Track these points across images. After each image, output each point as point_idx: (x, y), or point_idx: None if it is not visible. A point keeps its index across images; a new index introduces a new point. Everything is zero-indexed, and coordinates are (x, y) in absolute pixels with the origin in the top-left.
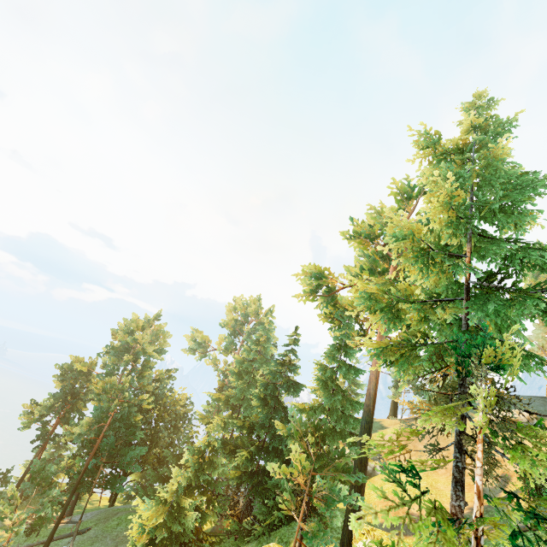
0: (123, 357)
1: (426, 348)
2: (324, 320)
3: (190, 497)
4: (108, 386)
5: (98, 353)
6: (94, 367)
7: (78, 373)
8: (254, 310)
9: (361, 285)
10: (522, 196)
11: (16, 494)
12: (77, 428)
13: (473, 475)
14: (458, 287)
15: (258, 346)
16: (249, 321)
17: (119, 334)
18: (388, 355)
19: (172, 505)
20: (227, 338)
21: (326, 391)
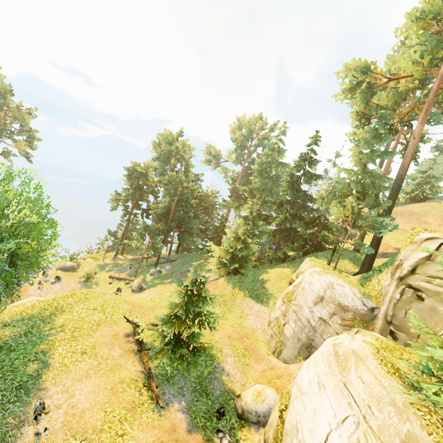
0: (171, 161)
1: None
2: (354, 118)
3: None
4: (172, 179)
5: (152, 158)
6: (149, 170)
7: (140, 174)
8: (260, 126)
9: None
10: None
11: (138, 238)
12: (160, 204)
13: None
14: None
15: (273, 152)
16: (252, 138)
17: (159, 146)
18: None
19: (242, 241)
20: (237, 151)
21: (359, 170)
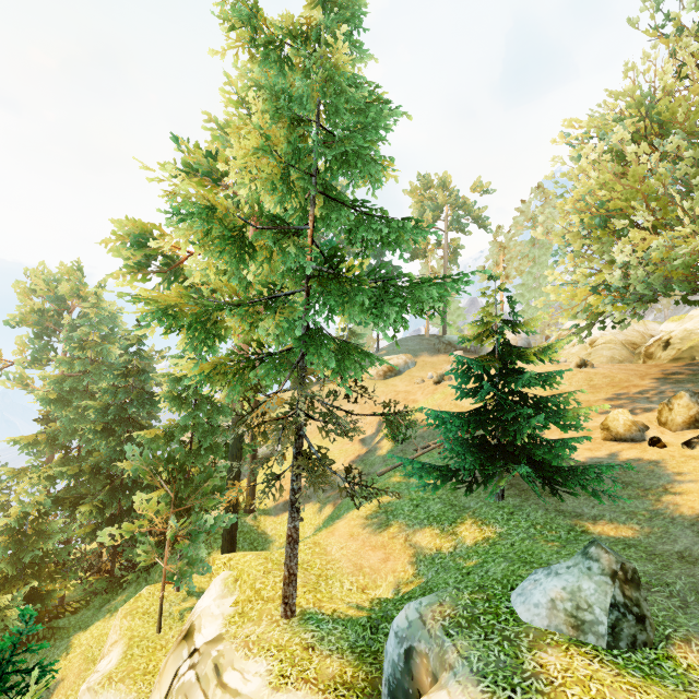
0: None
1: (261, 364)
2: None
3: (13, 589)
4: None
5: None
6: None
7: None
8: (70, 291)
9: (146, 294)
10: (366, 140)
11: None
12: None
13: (314, 484)
14: (303, 270)
15: (87, 350)
16: (69, 308)
17: None
18: (215, 382)
19: None
20: (32, 343)
21: (186, 405)
